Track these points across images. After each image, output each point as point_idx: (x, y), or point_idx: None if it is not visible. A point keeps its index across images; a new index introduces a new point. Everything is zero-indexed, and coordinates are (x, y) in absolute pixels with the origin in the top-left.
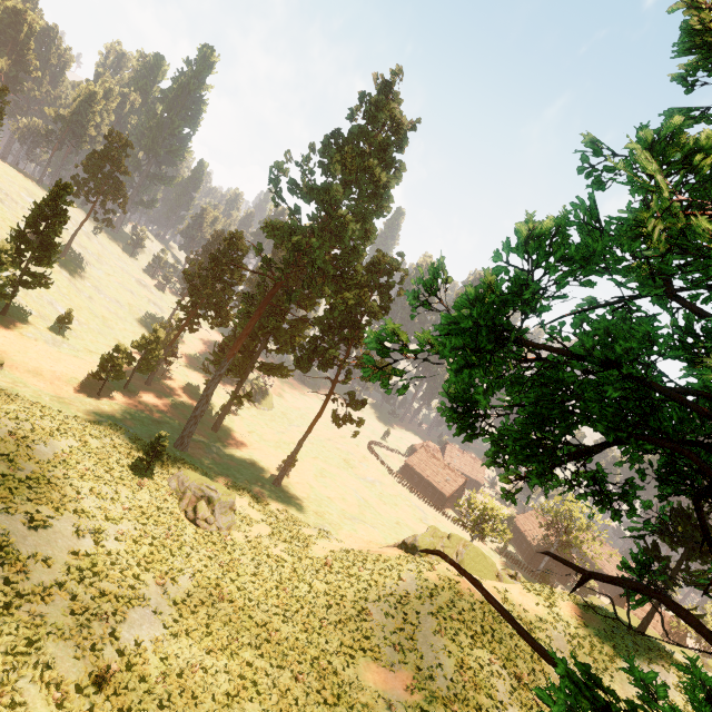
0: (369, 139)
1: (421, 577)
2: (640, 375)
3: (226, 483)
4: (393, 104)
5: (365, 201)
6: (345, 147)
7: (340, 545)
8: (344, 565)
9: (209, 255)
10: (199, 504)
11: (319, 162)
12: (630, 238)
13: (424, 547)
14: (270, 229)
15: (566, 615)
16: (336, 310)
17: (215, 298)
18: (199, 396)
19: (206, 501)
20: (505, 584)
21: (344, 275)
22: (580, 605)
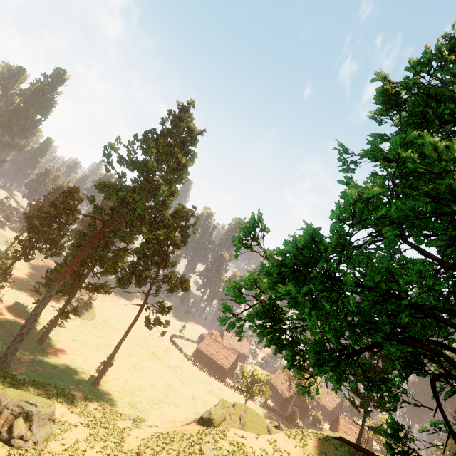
0: (174, 137)
1: (216, 447)
2: (422, 303)
3: (47, 392)
4: (189, 119)
5: (171, 173)
6: (159, 139)
7: (151, 431)
8: (154, 451)
9: (49, 202)
10: (16, 422)
11: (140, 147)
12: (424, 205)
13: (217, 419)
14: (102, 186)
15: (314, 450)
16: (150, 243)
17: (51, 234)
18: (28, 314)
19: (24, 417)
20: (273, 435)
21: (156, 219)
22: (320, 439)
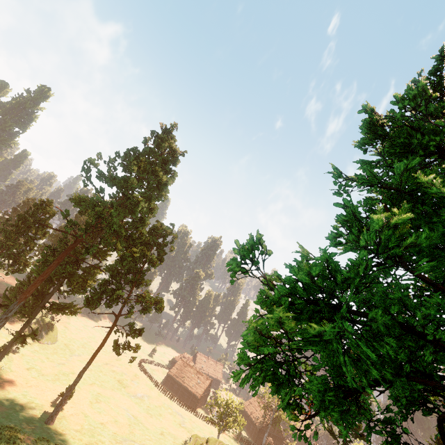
0: (156, 156)
1: None
2: (444, 339)
3: None
4: (171, 140)
5: (151, 190)
6: (140, 157)
7: None
8: None
9: (18, 215)
10: None
11: (121, 163)
12: None
13: None
14: (78, 201)
15: None
16: (125, 261)
17: (16, 249)
18: None
19: None
20: None
21: (133, 236)
22: None
